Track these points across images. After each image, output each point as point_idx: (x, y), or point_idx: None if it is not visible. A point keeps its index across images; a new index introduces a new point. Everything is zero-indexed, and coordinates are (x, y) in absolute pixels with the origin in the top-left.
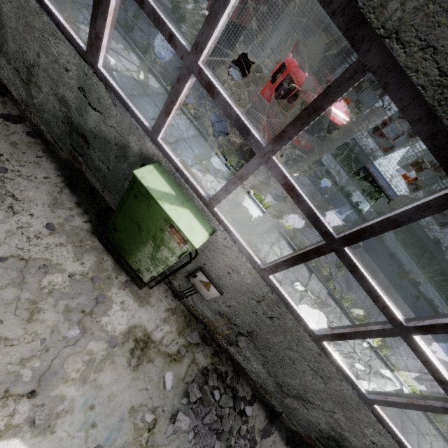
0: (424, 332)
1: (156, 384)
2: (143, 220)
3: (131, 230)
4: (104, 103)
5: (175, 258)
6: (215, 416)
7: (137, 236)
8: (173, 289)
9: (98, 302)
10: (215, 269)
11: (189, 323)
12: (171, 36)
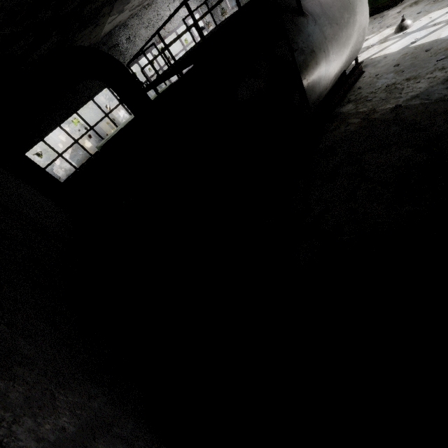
0: None
1: None
2: None
3: None
4: None
5: None
6: None
7: None
8: None
9: (382, 17)
10: None
11: None
12: None
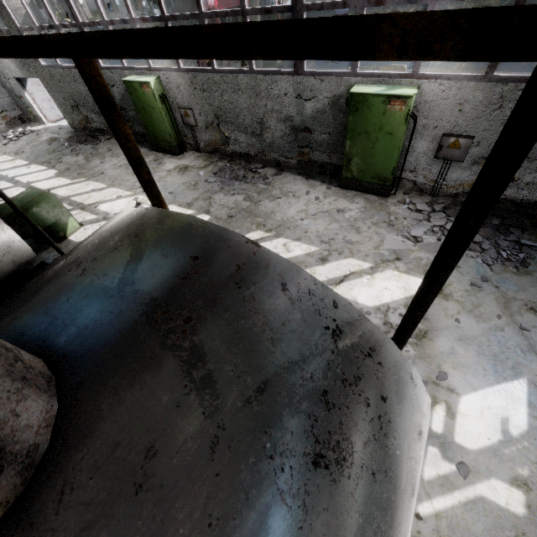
0: (200, 5)
1: (195, 176)
2: (141, 101)
3: (147, 117)
4: (112, 78)
5: (157, 103)
6: (230, 172)
7: (149, 117)
8: (195, 148)
9: (159, 164)
10: (179, 99)
11: (210, 157)
12: (98, 23)
